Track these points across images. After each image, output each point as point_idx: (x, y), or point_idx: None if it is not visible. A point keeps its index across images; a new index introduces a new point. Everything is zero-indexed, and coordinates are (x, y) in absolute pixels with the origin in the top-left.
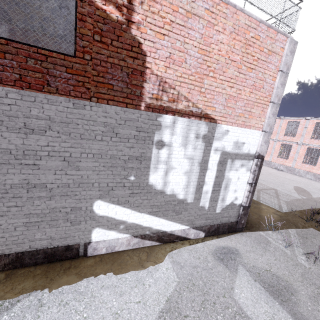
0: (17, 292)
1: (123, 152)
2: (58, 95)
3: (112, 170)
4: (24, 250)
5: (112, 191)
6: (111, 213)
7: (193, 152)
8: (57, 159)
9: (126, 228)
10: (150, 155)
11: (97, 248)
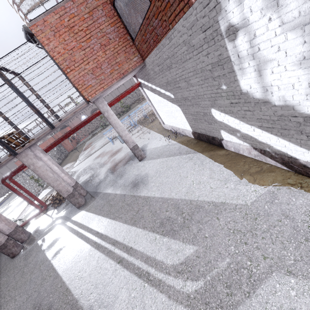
0: (193, 150)
1: (205, 62)
2: (162, 39)
3: (207, 83)
4: (199, 133)
5: (216, 101)
6: (225, 121)
7: (307, 4)
8: (183, 81)
9: (242, 137)
10: (227, 54)
11: (227, 145)
